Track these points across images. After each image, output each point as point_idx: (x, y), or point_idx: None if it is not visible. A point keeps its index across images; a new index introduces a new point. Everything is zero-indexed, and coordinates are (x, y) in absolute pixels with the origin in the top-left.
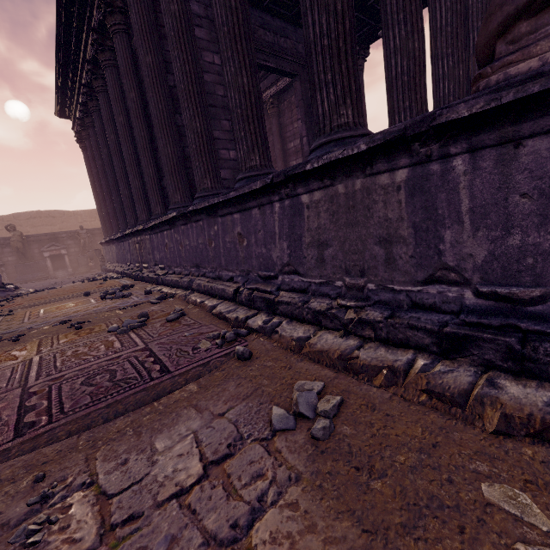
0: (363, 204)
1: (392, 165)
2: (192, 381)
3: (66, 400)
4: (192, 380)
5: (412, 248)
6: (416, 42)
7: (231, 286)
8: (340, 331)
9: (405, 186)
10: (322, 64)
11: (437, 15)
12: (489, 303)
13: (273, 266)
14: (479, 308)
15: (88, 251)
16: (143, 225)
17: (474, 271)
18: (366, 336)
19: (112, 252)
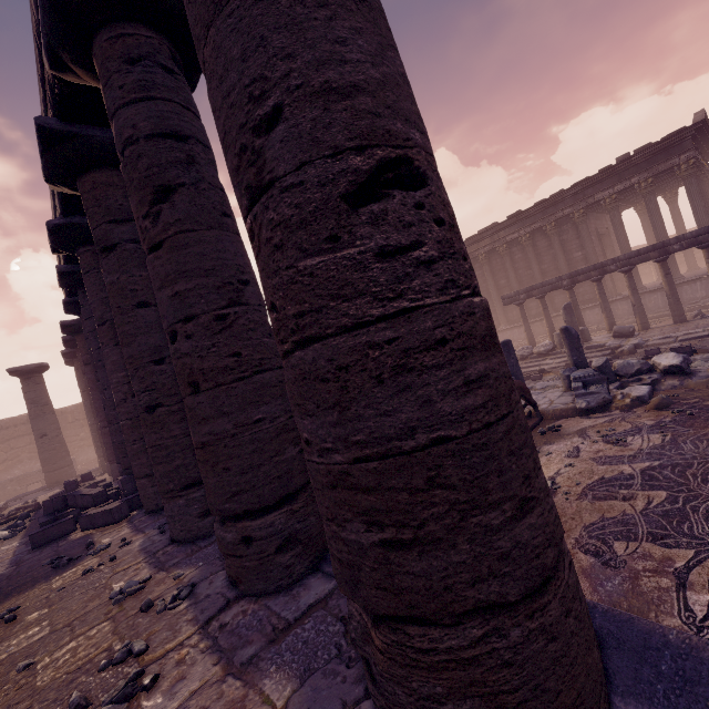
0: None
1: None
2: None
3: None
4: None
5: None
6: None
7: None
8: None
9: None
10: None
11: None
12: None
13: (697, 299)
14: None
15: None
16: None
17: None
18: None
19: None
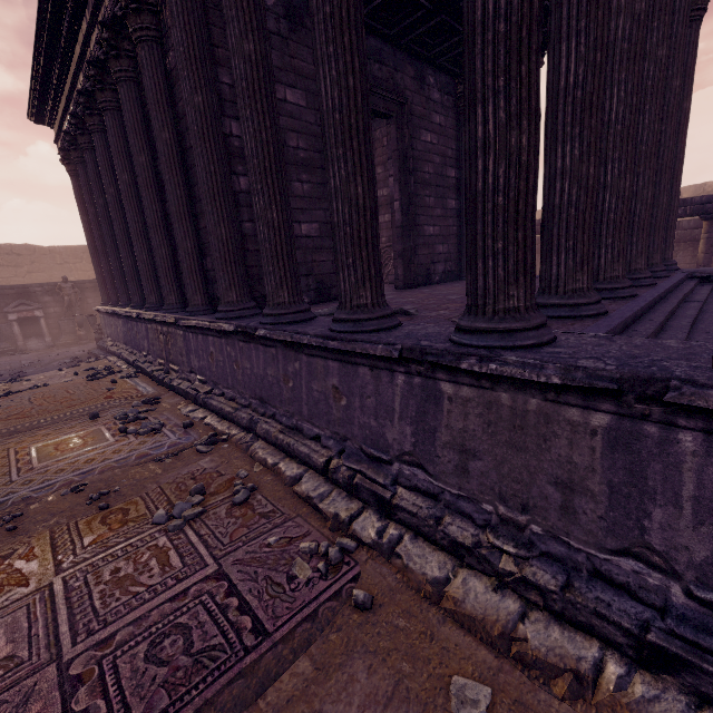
0: (536, 430)
1: (588, 404)
2: (302, 652)
3: (133, 701)
4: (302, 650)
5: (602, 508)
6: (591, 167)
7: (320, 453)
8: (491, 577)
9: (603, 433)
10: (492, 226)
11: (606, 106)
12: (704, 610)
13: (387, 448)
14: (692, 614)
15: (75, 315)
16: (174, 317)
17: (688, 567)
18: (530, 599)
19: (116, 327)
